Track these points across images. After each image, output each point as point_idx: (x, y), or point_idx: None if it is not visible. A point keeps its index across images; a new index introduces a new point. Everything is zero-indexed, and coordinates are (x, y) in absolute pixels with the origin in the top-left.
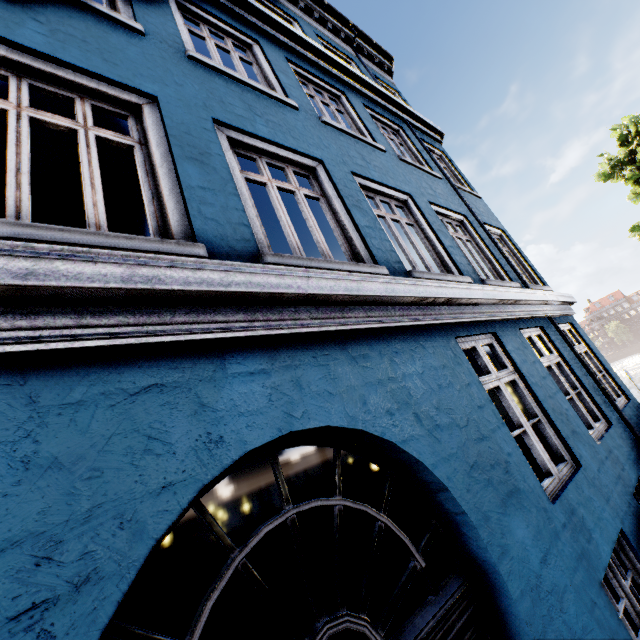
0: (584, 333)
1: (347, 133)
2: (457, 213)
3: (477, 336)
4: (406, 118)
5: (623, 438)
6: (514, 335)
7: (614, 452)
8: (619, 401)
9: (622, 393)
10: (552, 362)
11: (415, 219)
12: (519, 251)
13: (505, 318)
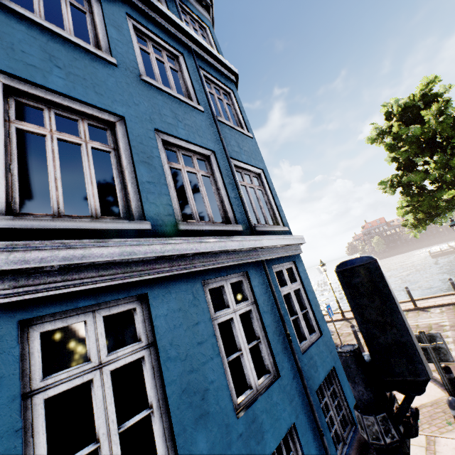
0: (304, 271)
1: (41, 25)
2: (204, 147)
3: (106, 302)
4: (194, 48)
5: (286, 391)
6: (185, 291)
7: (260, 419)
8: (310, 338)
9: (318, 328)
10: (238, 313)
11: (118, 145)
12: (271, 191)
13: (176, 273)
